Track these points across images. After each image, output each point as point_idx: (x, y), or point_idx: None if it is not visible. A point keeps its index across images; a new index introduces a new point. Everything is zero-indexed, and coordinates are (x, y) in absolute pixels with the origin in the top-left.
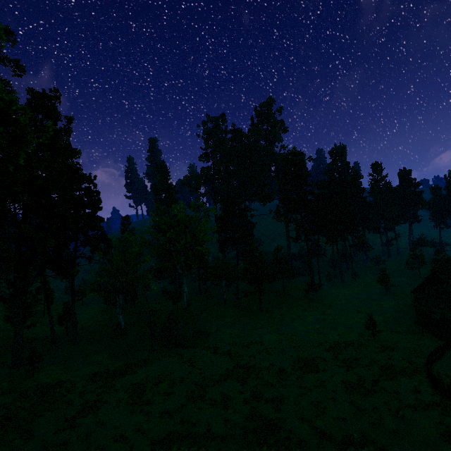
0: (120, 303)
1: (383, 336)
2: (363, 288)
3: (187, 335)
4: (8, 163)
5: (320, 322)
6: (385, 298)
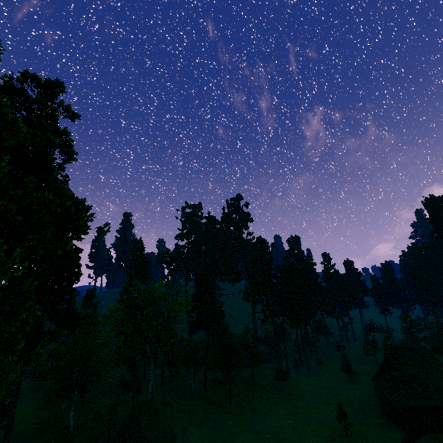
0: (74, 394)
1: (355, 430)
2: (329, 376)
3: (151, 438)
4: (58, 247)
5: (293, 416)
6: (350, 387)
